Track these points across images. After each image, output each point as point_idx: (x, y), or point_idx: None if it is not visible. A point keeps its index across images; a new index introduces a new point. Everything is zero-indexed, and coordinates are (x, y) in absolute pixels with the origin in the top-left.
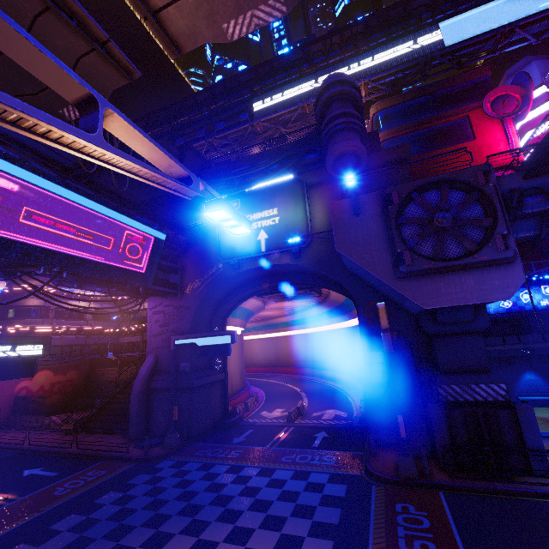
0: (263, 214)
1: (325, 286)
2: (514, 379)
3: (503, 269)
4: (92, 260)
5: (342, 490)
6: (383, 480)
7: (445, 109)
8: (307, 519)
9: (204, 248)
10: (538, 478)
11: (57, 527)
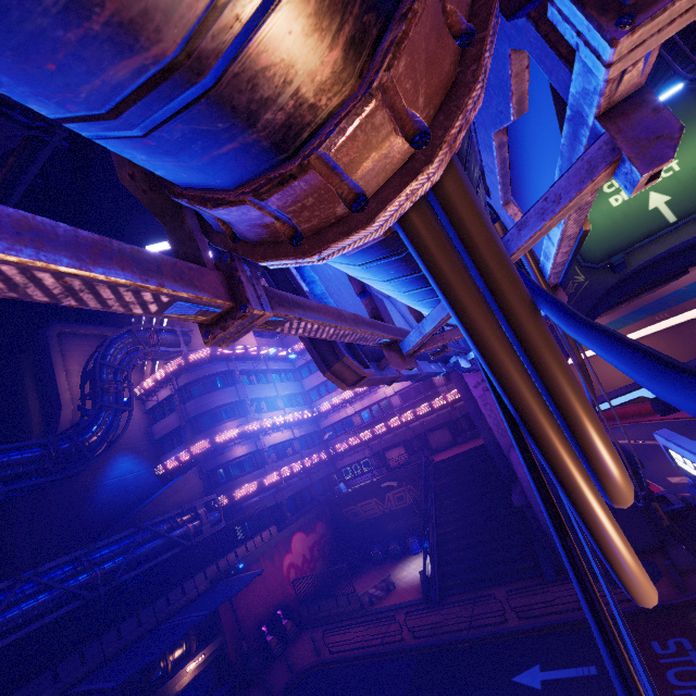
0: None
1: None
2: None
3: None
4: None
5: None
6: None
7: None
8: None
9: None
10: None
11: None
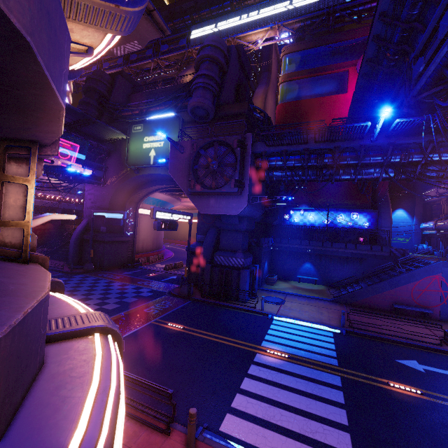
0: (155, 138)
1: None
2: (299, 265)
3: (239, 198)
4: None
5: (149, 295)
6: (172, 294)
7: (334, 61)
8: (119, 299)
9: (120, 155)
10: (239, 302)
11: None
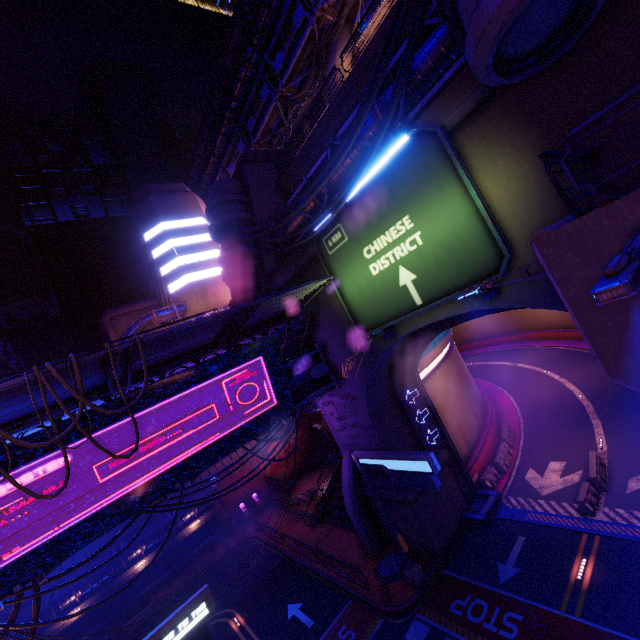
0: (389, 237)
1: None
2: None
3: None
4: (206, 446)
5: None
6: None
7: None
8: None
9: (334, 312)
10: None
11: None
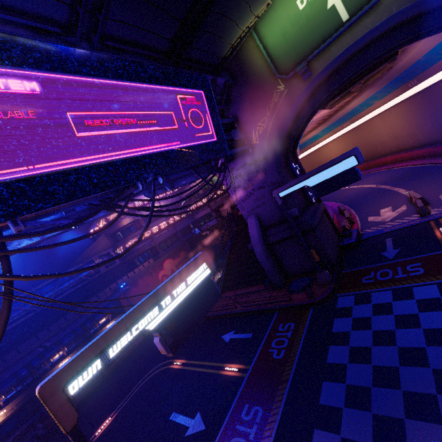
0: None
1: (433, 31)
2: None
3: None
4: (170, 150)
5: None
6: None
7: None
8: None
9: (248, 80)
10: None
11: (329, 403)
